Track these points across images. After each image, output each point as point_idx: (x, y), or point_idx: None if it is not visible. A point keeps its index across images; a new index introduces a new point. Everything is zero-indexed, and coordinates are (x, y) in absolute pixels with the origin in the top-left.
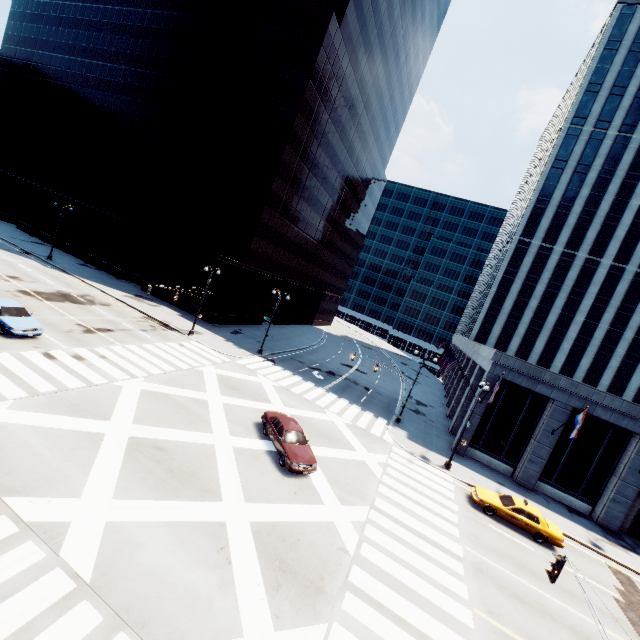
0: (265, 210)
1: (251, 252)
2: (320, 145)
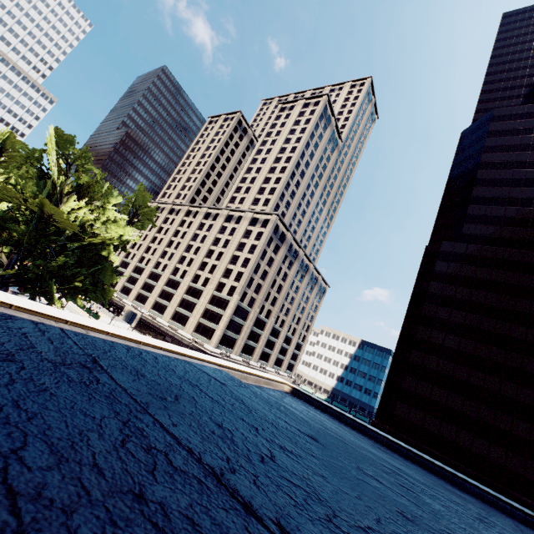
0: (406, 378)
1: (397, 417)
2: (487, 317)
